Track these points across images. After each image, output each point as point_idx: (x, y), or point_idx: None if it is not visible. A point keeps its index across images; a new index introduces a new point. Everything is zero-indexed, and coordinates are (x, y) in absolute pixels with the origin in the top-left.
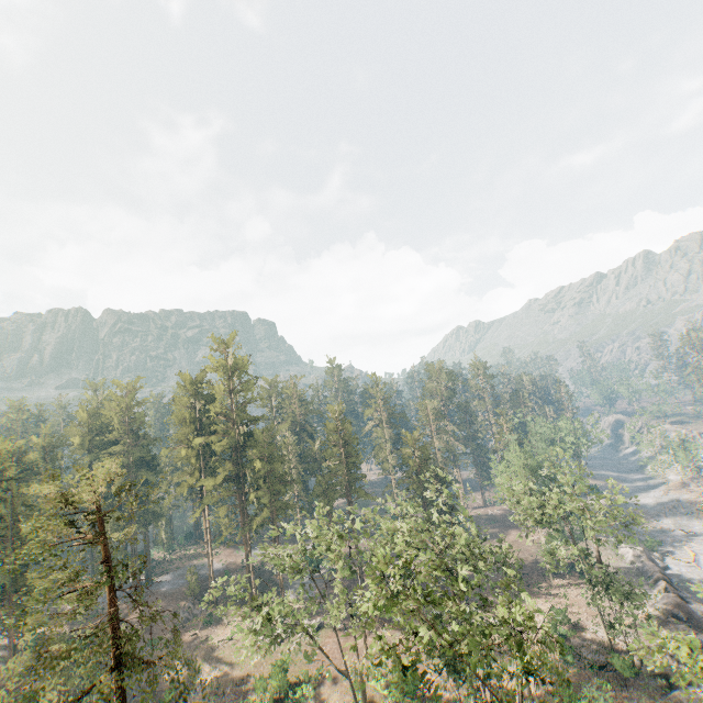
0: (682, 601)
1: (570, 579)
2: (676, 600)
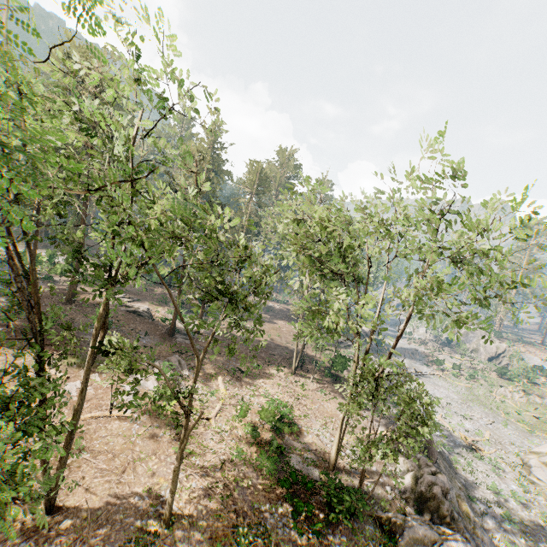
0: None
1: (316, 373)
2: None
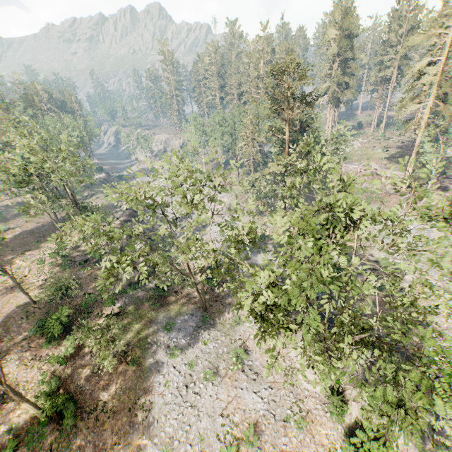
0: (133, 211)
1: None
2: (130, 212)
